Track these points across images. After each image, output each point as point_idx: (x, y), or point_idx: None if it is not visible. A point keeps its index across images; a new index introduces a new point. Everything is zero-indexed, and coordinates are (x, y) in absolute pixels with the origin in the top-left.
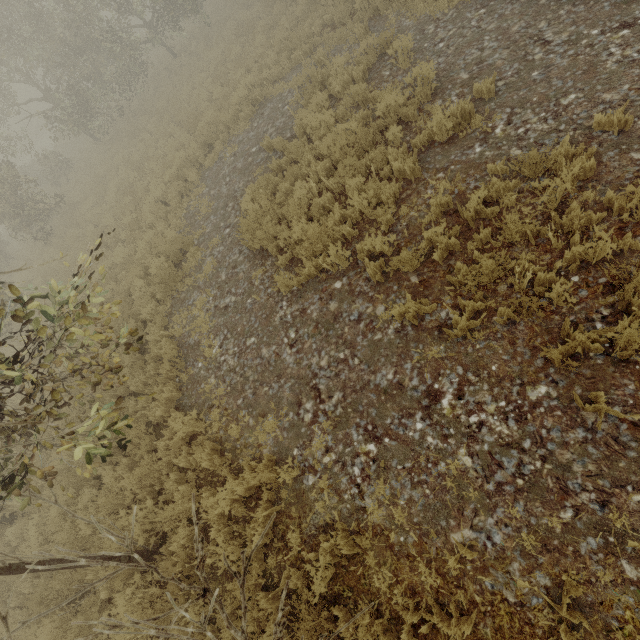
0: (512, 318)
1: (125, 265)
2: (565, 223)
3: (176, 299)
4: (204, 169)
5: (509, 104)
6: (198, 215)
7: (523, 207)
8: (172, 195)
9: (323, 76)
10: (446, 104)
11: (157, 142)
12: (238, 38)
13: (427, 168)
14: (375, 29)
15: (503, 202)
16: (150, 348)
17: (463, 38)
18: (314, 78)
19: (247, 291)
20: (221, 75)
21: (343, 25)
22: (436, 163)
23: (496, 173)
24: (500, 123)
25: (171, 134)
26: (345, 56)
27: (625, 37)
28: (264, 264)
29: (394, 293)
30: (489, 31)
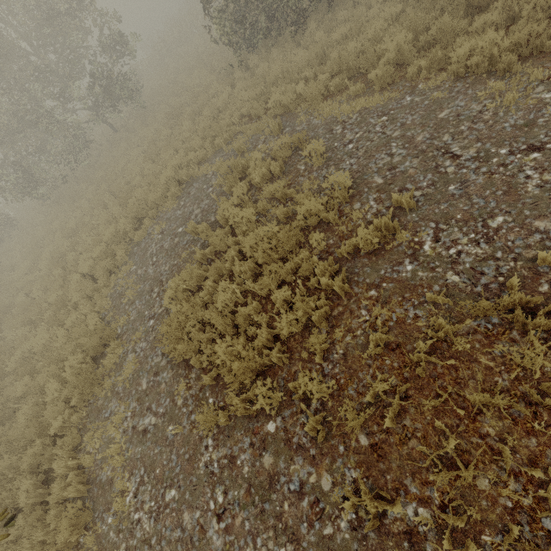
0: (510, 545)
1: (46, 350)
2: (547, 401)
3: (93, 406)
4: (133, 244)
5: (432, 218)
6: (124, 297)
7: (480, 355)
8: (99, 273)
9: (243, 165)
10: (365, 209)
11: (93, 210)
12: (169, 120)
13: (356, 281)
14: (287, 124)
15: (453, 343)
16: (57, 475)
17: (371, 142)
18: (235, 167)
19: (168, 412)
20: (153, 152)
21: (259, 117)
22: (365, 276)
23: (436, 302)
24: (427, 239)
25: (106, 203)
26: (262, 147)
27: (538, 160)
28: (188, 376)
29: (341, 457)
30: (395, 138)
